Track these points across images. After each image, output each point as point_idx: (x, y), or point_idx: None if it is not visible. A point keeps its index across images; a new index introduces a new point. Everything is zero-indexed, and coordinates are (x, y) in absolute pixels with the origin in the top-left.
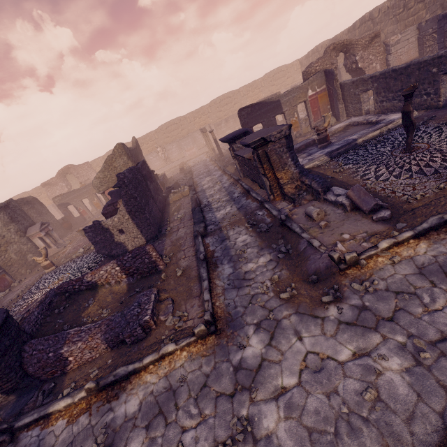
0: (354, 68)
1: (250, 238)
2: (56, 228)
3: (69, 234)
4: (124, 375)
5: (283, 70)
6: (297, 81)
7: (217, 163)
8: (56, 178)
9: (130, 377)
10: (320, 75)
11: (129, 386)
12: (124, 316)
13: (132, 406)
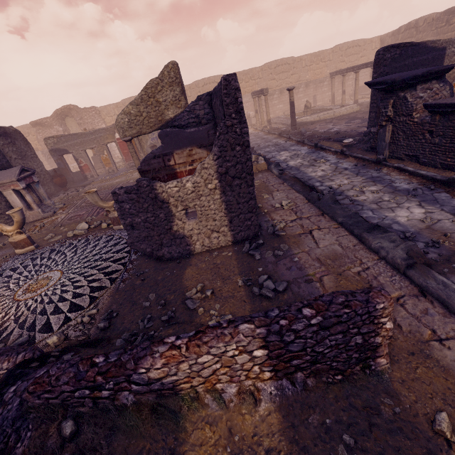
0: None
1: None
2: (44, 182)
3: (61, 193)
4: None
5: (359, 44)
6: None
7: (290, 136)
8: (51, 118)
9: None
10: None
11: None
12: None
13: None
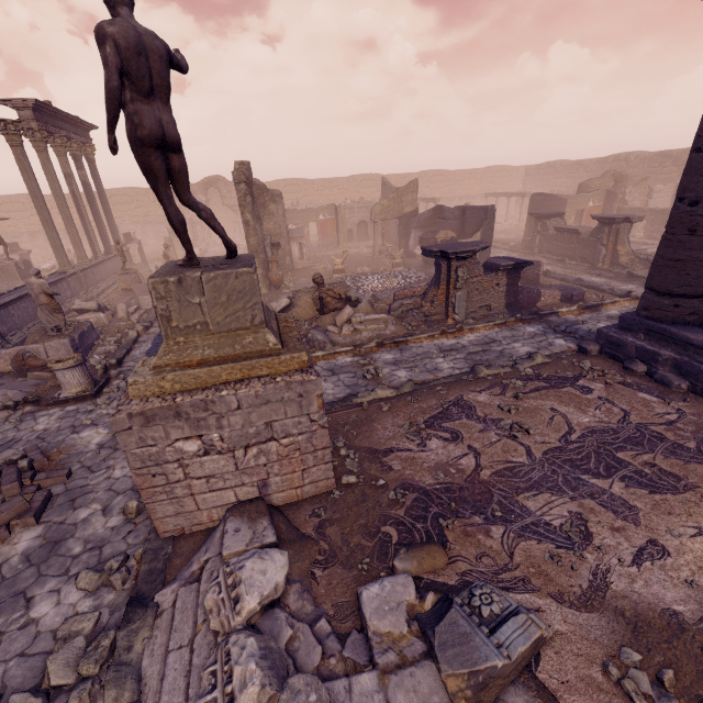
0: (619, 199)
1: (604, 280)
2: None
3: None
4: (597, 304)
5: (507, 170)
6: (516, 189)
7: None
8: (198, 186)
9: (598, 307)
10: (603, 192)
11: (601, 309)
12: (565, 287)
13: (614, 312)
